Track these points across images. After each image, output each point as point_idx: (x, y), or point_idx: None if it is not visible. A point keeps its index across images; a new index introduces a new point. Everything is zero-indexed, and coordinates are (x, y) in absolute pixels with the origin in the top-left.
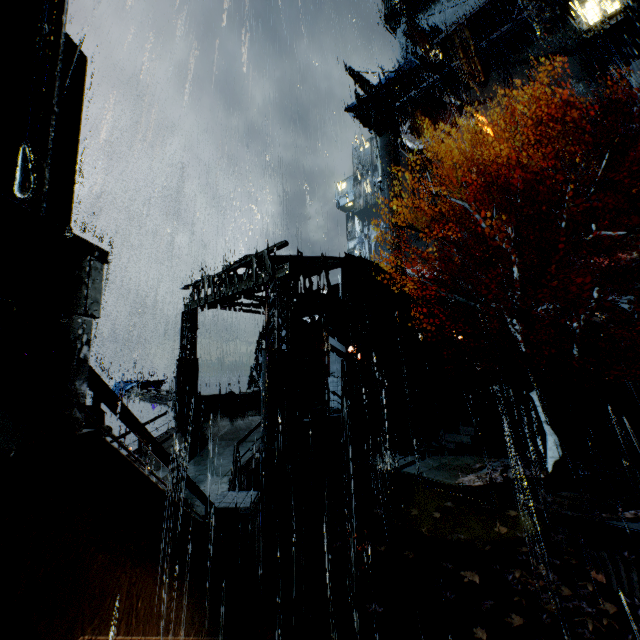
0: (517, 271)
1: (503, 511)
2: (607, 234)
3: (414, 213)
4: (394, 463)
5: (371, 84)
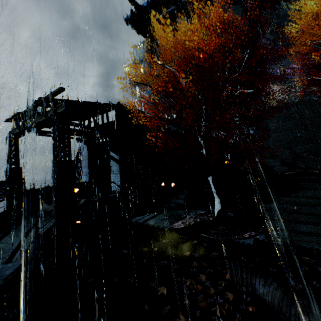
0: (204, 113)
1: (191, 241)
2: (245, 91)
3: (163, 84)
4: (143, 218)
5: (138, 4)
